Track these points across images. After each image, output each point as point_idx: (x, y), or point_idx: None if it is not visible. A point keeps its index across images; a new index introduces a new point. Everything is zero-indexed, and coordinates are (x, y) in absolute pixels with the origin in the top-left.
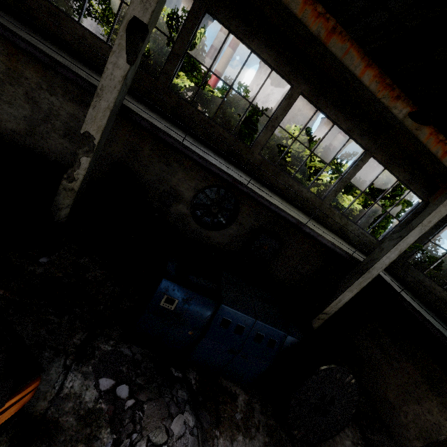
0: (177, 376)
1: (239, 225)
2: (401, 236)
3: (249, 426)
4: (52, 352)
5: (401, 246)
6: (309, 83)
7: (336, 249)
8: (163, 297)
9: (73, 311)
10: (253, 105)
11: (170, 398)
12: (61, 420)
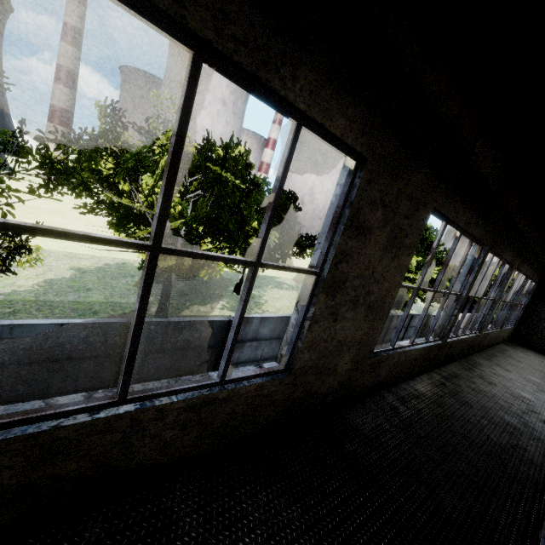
0: None
1: None
2: None
3: None
4: None
5: None
6: (520, 257)
7: None
8: None
9: None
10: (489, 299)
11: None
12: None
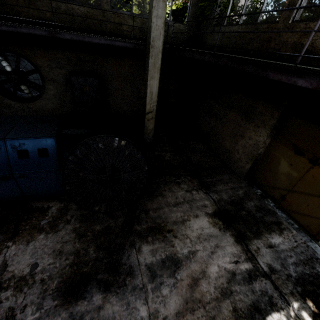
0: None
1: (53, 83)
2: None
3: (57, 224)
4: None
5: None
6: None
7: (115, 43)
8: None
9: None
10: None
11: None
12: None
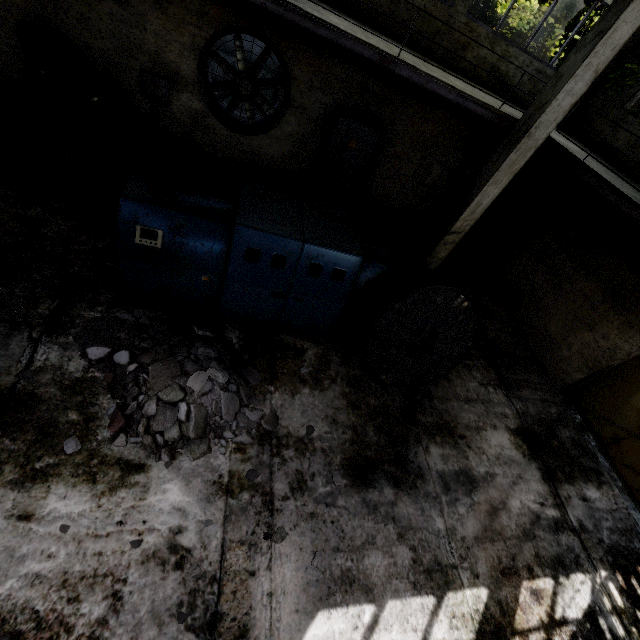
0: (205, 335)
1: (299, 113)
2: (602, 30)
3: (321, 379)
4: (7, 326)
5: (600, 56)
6: None
7: (469, 105)
8: (135, 231)
9: (30, 278)
10: None
11: (185, 356)
12: (39, 391)
